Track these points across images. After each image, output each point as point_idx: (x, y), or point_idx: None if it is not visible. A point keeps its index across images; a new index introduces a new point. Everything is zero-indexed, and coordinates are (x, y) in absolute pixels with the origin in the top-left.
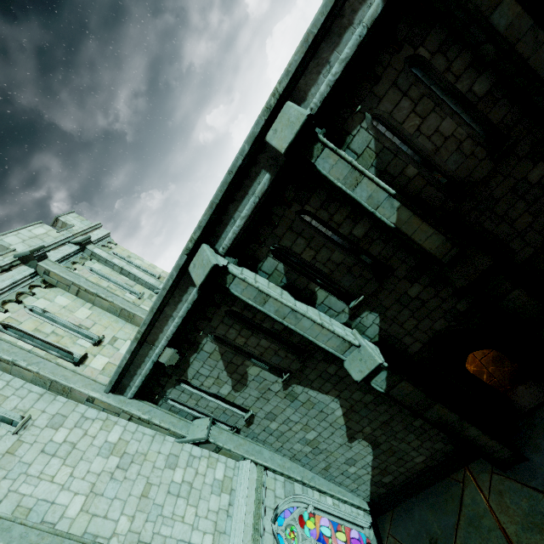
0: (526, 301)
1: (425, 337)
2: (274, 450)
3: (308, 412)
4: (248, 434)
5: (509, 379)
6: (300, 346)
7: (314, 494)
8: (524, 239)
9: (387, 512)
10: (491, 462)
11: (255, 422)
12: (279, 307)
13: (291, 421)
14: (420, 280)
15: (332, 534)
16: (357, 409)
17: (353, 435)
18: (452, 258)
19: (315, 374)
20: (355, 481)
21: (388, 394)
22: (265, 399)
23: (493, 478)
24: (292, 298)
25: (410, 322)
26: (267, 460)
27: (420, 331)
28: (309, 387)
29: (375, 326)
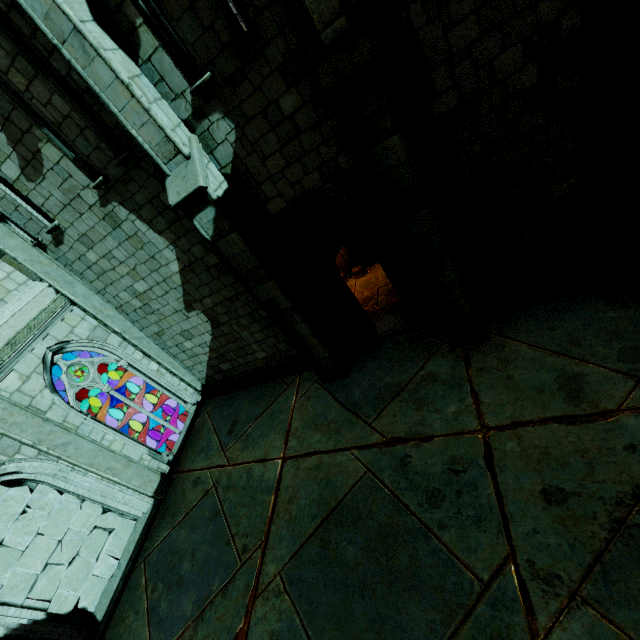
0: (403, 161)
1: (291, 195)
2: (96, 291)
3: (136, 253)
4: (59, 258)
5: (388, 309)
6: (119, 136)
7: (136, 353)
8: (454, 72)
9: (216, 397)
10: (314, 369)
11: (66, 242)
12: (50, 8)
13: (115, 258)
14: (300, 86)
15: (143, 394)
16: (197, 270)
17: (191, 303)
18: (336, 39)
19: (144, 197)
20: (191, 358)
21: (215, 246)
22: (76, 212)
23: (312, 386)
24: (89, 15)
25: (275, 160)
26: (77, 295)
27: (286, 182)
28: (137, 214)
29: (228, 147)
